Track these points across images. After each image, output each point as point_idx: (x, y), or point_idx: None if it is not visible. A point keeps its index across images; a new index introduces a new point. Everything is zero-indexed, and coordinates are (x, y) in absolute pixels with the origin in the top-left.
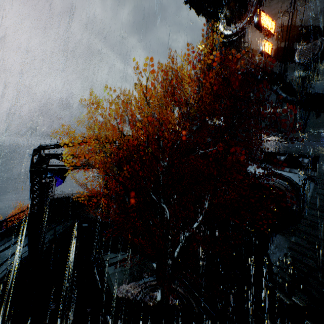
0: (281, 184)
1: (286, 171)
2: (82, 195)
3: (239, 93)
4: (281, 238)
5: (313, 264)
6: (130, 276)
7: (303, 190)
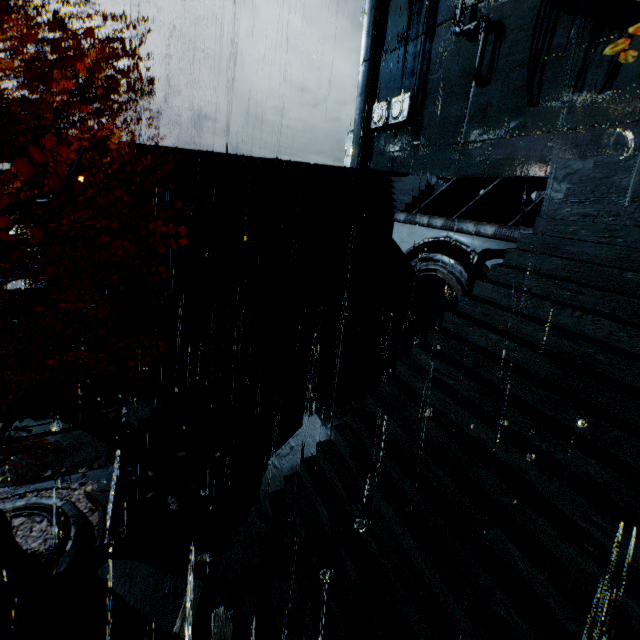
0: (451, 271)
1: (468, 231)
2: (31, 294)
3: (452, 6)
4: (314, 428)
5: (327, 523)
6: (14, 473)
7: (472, 287)
